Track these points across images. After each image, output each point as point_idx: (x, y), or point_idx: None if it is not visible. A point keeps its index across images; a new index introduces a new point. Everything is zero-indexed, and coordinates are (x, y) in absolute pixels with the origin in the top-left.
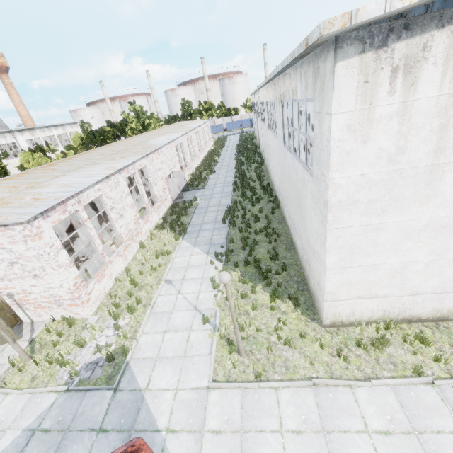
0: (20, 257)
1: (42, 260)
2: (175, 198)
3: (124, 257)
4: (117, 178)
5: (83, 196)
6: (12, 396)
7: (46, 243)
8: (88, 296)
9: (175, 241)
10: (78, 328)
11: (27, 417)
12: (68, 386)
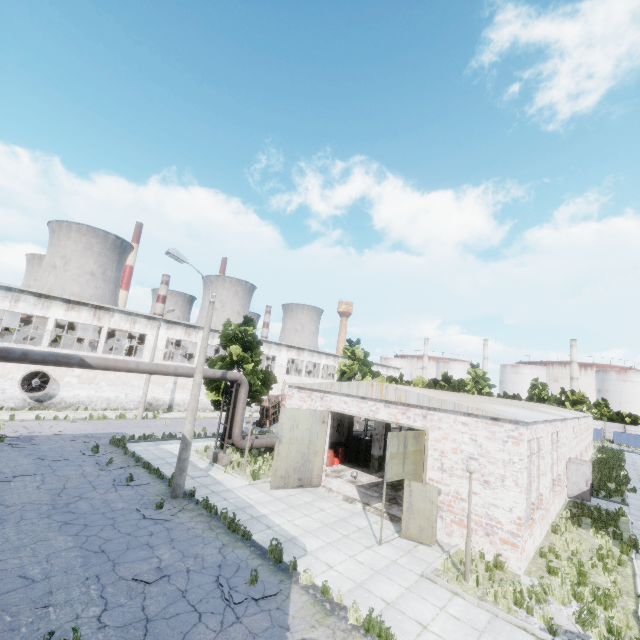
0: (484, 456)
1: (509, 467)
2: (572, 495)
3: (540, 529)
4: (548, 427)
5: (537, 427)
6: (463, 600)
7: (523, 453)
8: (524, 543)
9: (620, 552)
10: (510, 578)
11: (504, 636)
12: (552, 637)
